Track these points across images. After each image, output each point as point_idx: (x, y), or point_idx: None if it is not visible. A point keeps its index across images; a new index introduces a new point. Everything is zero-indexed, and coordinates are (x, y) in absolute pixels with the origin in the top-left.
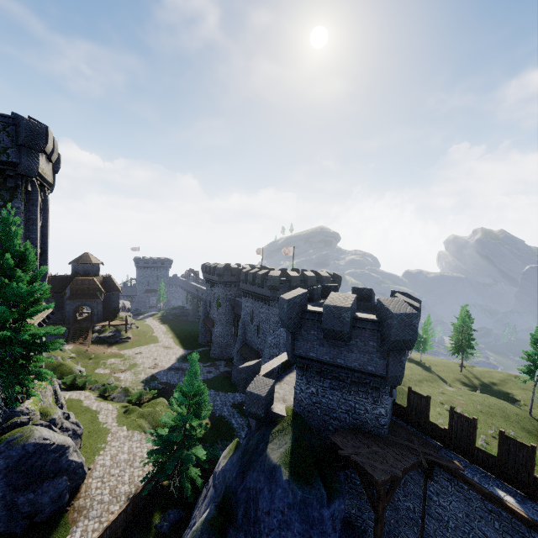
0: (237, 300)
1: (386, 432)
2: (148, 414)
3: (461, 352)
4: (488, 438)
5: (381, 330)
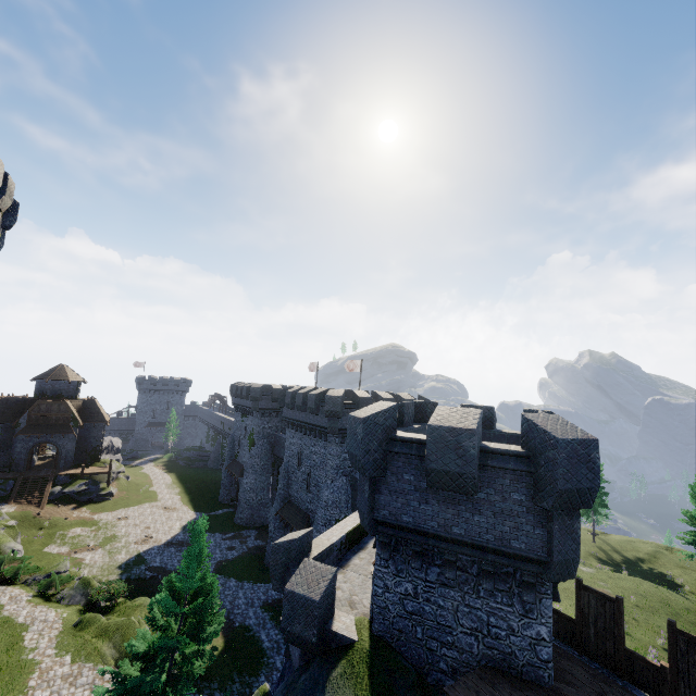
0: (279, 436)
1: (551, 676)
2: (115, 628)
3: (591, 513)
4: (659, 652)
5: (534, 472)
